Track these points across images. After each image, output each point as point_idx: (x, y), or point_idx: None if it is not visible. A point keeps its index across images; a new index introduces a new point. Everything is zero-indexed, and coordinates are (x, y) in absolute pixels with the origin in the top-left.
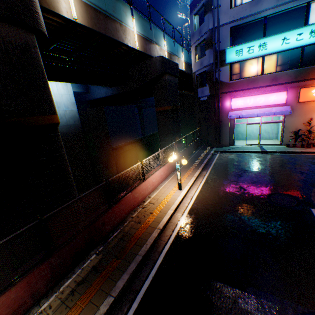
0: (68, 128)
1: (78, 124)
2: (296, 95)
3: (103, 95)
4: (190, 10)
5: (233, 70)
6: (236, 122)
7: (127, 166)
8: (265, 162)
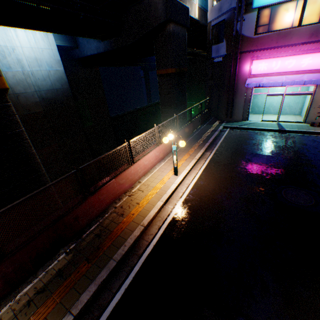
0: (54, 93)
1: (66, 88)
2: None
3: (94, 52)
4: None
5: (260, 18)
6: (253, 92)
7: (128, 138)
8: (282, 144)
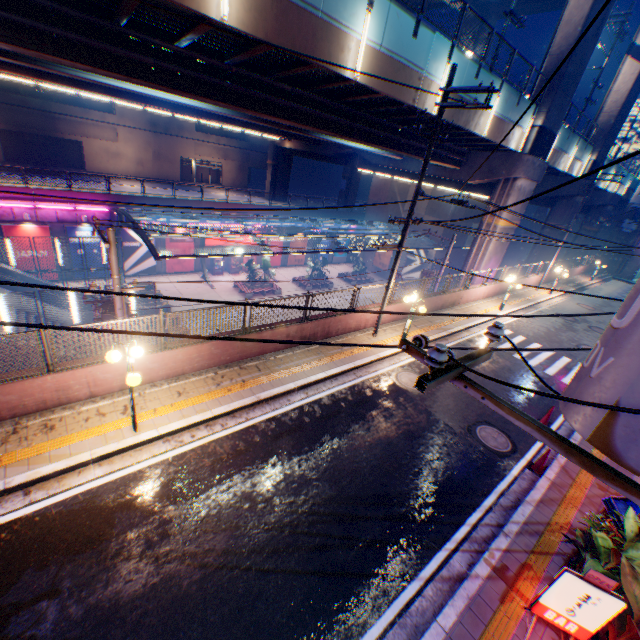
0: None
1: None
2: None
3: None
4: None
5: None
6: None
7: None
8: None
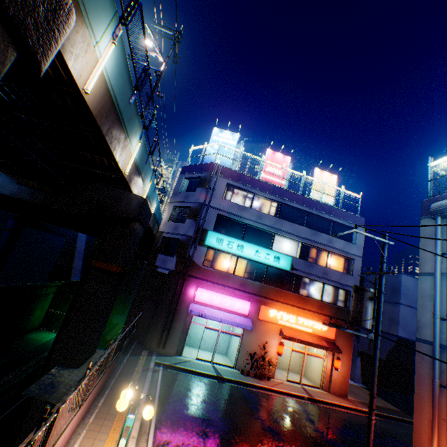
0: None
1: None
2: (257, 309)
3: None
4: (183, 170)
5: (208, 254)
6: None
7: None
8: (228, 400)
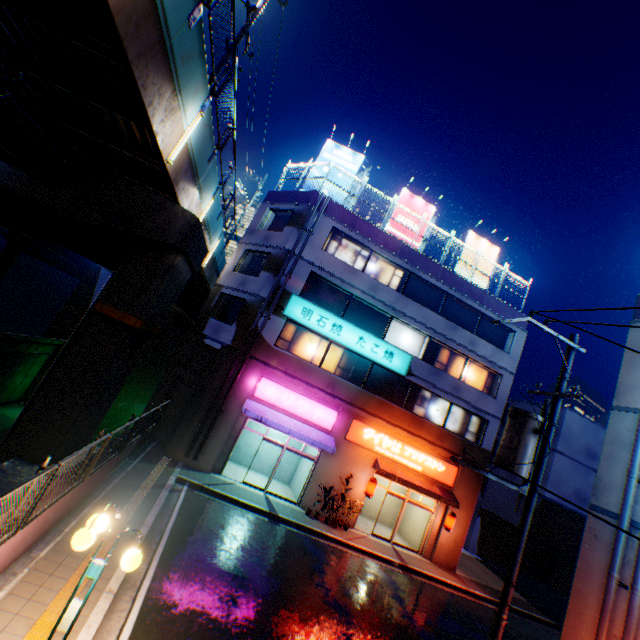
0: None
1: None
2: (347, 425)
3: None
4: (269, 197)
5: (286, 330)
6: None
7: None
8: (279, 551)
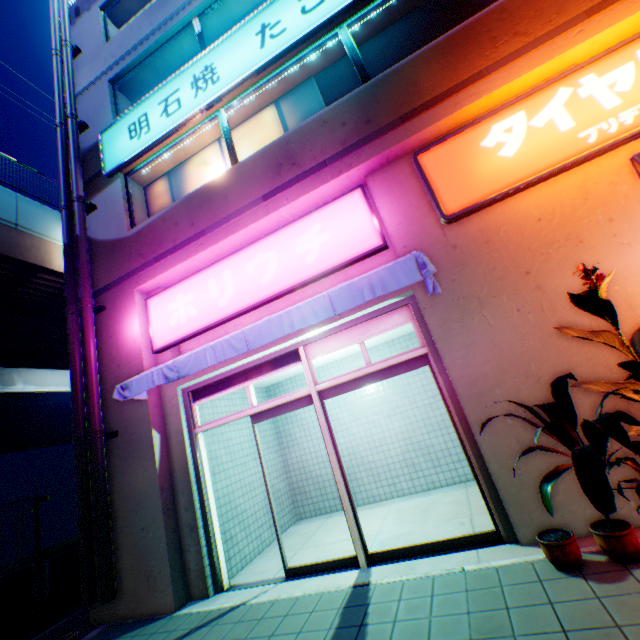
0: None
1: None
2: (420, 194)
3: None
4: None
5: (155, 200)
6: (277, 421)
7: None
8: None
